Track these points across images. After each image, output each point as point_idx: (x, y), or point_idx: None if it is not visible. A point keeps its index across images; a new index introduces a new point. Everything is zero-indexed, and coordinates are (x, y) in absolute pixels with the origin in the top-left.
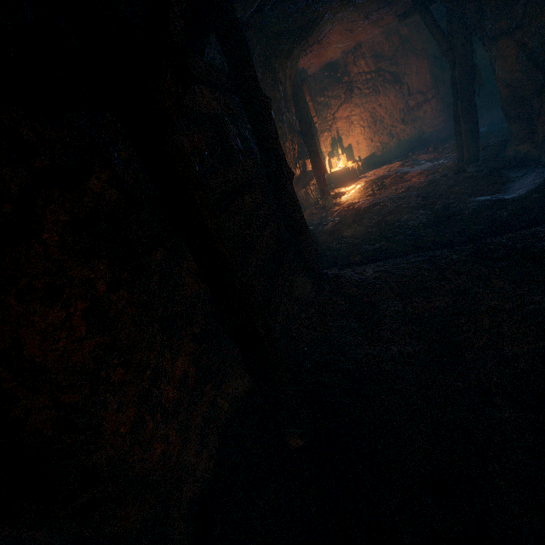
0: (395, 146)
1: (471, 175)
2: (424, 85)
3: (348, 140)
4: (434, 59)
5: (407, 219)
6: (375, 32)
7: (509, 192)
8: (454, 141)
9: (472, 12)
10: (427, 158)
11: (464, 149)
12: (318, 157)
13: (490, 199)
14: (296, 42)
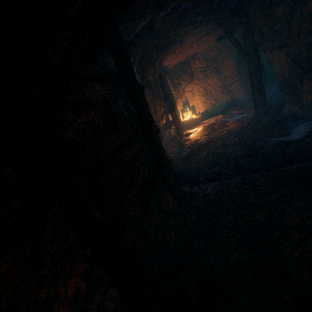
0: (219, 106)
1: (265, 124)
2: (232, 74)
3: (192, 103)
4: (237, 60)
5: (230, 151)
6: (204, 47)
7: (290, 136)
8: (251, 103)
9: (257, 37)
10: (237, 113)
11: (259, 109)
12: (175, 113)
13: (279, 140)
14: (160, 52)
